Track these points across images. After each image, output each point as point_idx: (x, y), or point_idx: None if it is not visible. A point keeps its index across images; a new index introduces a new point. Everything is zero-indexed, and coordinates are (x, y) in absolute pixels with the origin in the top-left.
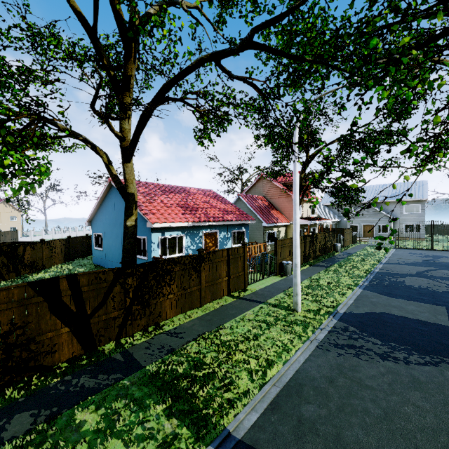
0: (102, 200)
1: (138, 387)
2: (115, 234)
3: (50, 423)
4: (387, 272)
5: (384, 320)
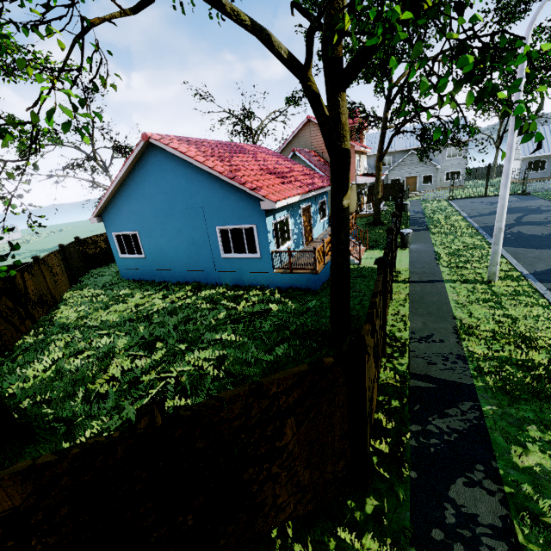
0: (124, 176)
1: (513, 408)
2: (173, 229)
3: (518, 484)
4: (489, 225)
5: None
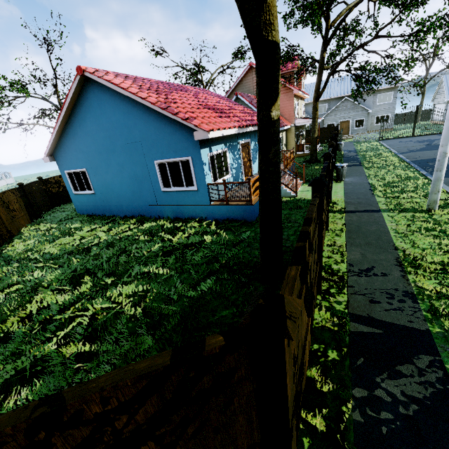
0: (67, 113)
1: None
2: (116, 165)
3: None
4: (420, 159)
5: None
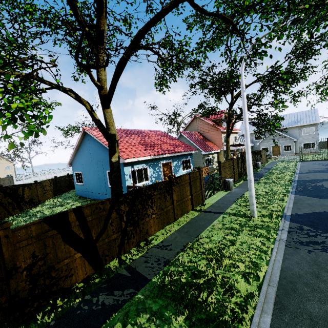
0: (78, 146)
1: (152, 300)
2: (92, 171)
3: None
4: (305, 179)
5: (327, 218)
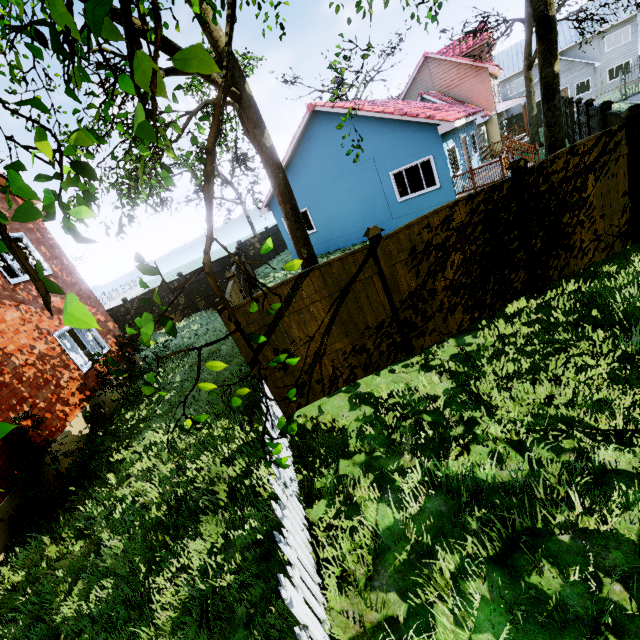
0: (290, 156)
1: None
2: (343, 192)
3: None
4: None
5: None
